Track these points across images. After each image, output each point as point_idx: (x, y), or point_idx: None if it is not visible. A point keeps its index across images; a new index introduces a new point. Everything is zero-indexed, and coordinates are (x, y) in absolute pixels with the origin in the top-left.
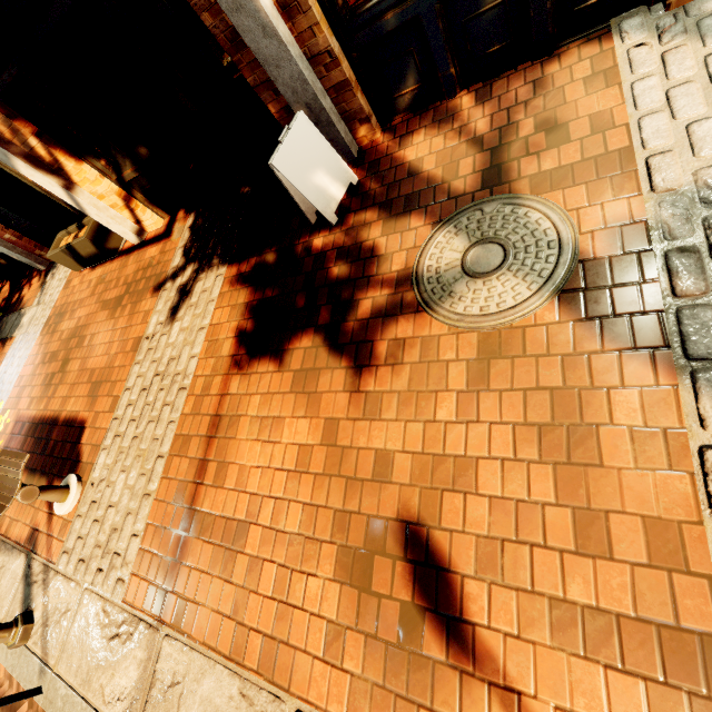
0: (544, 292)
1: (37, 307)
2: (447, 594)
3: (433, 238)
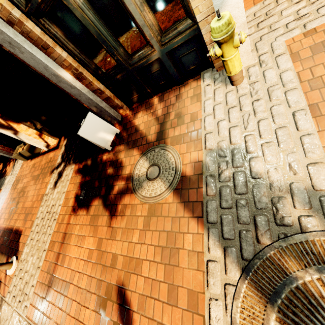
0: (169, 189)
1: (10, 176)
2: (128, 318)
3: (139, 161)
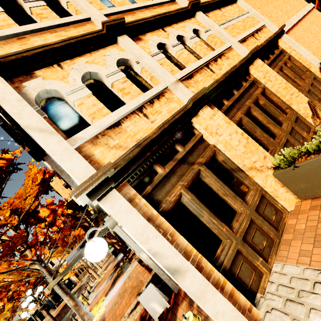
0: None
1: (130, 267)
2: None
3: None
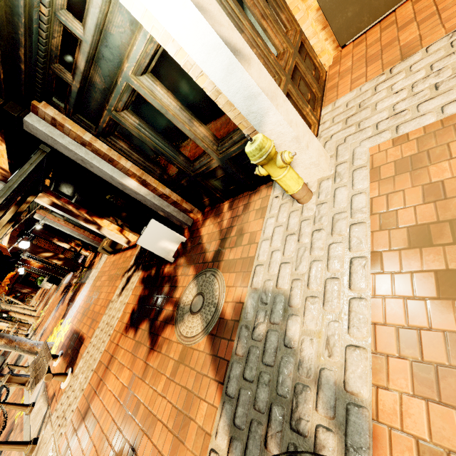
0: (203, 332)
1: (95, 270)
2: None
3: (189, 284)
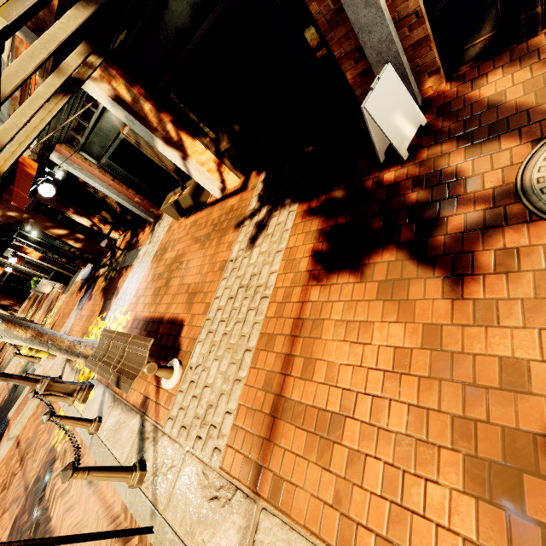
0: None
1: (148, 245)
2: None
3: (538, 153)
